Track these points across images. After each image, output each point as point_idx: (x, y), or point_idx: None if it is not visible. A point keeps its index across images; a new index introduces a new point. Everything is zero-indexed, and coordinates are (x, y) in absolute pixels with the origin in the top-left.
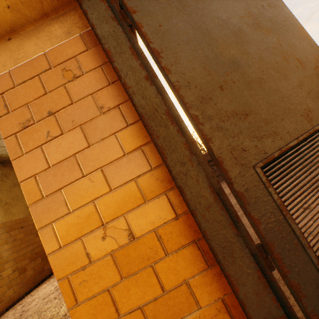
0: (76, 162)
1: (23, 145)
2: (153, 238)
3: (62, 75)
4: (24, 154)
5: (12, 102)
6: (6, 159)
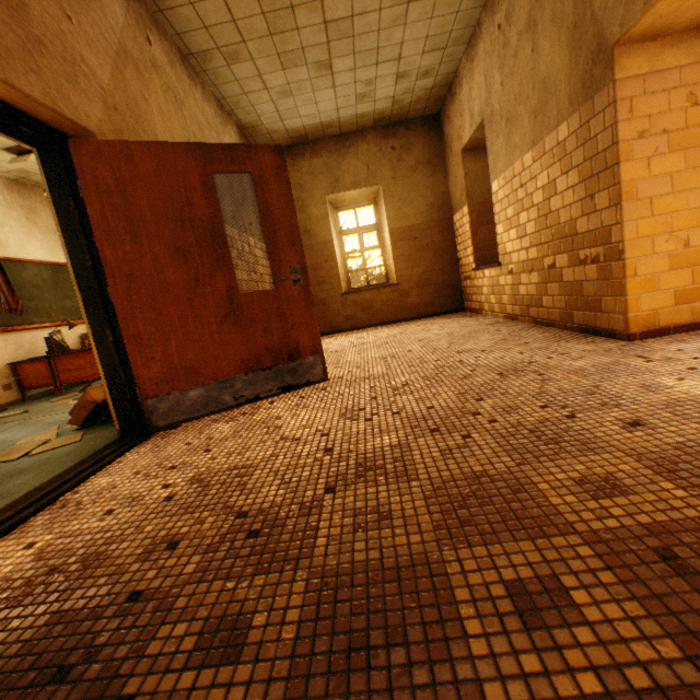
0: (668, 180)
1: (632, 153)
2: (699, 251)
3: (685, 97)
4: (631, 160)
5: (636, 110)
6: (255, 135)
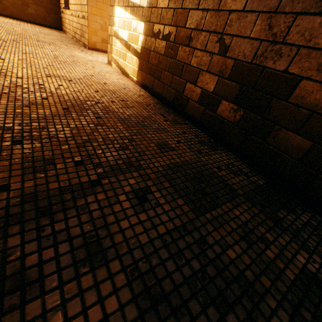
0: None
1: None
2: None
3: None
4: None
5: None
6: None
